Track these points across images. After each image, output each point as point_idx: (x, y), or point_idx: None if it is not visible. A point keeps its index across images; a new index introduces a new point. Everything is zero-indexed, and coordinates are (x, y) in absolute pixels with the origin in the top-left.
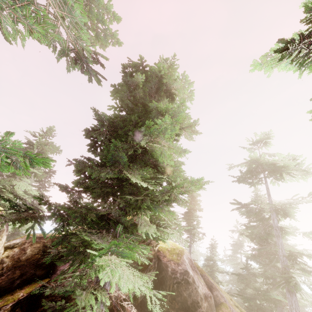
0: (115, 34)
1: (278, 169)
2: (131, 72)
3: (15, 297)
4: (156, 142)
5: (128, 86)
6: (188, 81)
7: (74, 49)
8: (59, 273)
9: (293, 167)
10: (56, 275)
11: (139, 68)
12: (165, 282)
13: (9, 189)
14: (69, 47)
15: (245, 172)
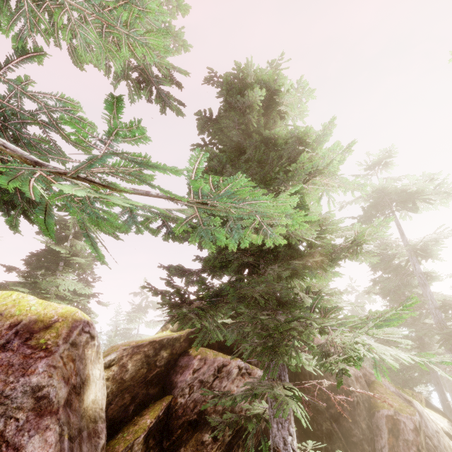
0: (180, 34)
1: (409, 197)
2: (239, 88)
3: (143, 426)
4: (307, 183)
5: (235, 110)
6: (309, 89)
7: (139, 66)
8: (182, 385)
9: (432, 190)
10: (180, 389)
11: (234, 82)
12: (303, 371)
13: (56, 292)
14: (130, 63)
15: (369, 208)
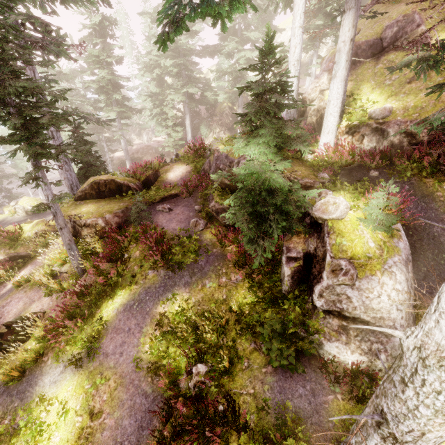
0: None
1: None
2: None
3: None
4: None
5: None
6: None
7: None
8: None
9: None
10: None
11: None
12: None
13: None
14: None
15: None
